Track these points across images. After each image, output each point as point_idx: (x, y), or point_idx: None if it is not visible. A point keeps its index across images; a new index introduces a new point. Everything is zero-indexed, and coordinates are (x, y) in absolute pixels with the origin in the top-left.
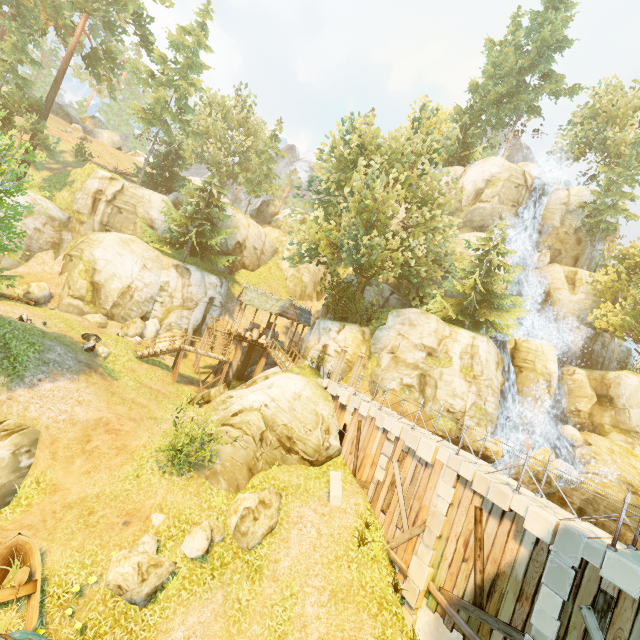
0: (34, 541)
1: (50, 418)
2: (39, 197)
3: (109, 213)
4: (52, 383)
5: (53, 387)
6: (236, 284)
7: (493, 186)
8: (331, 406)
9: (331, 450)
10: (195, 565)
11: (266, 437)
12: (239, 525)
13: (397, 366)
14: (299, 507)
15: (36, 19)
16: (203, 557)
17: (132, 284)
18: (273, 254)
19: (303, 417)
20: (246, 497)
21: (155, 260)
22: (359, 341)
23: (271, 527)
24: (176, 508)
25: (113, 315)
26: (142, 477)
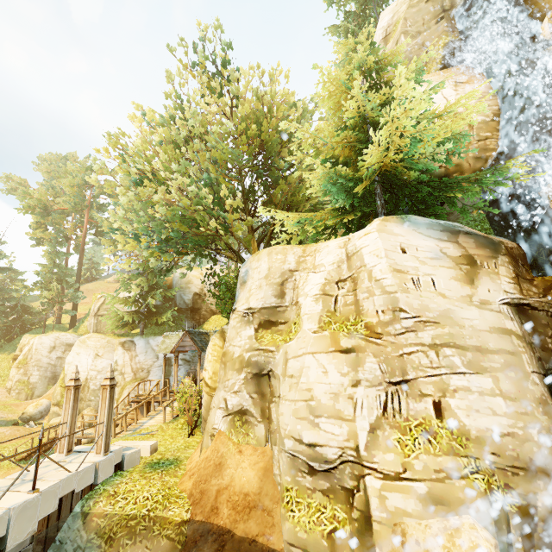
0: None
1: None
2: (62, 334)
3: (96, 323)
4: None
5: None
6: None
7: (392, 34)
8: None
9: None
10: None
11: None
12: None
13: (224, 374)
14: None
15: (62, 232)
16: None
17: (88, 376)
18: None
19: None
20: None
21: (106, 346)
22: (218, 349)
23: None
24: None
25: (80, 411)
26: None
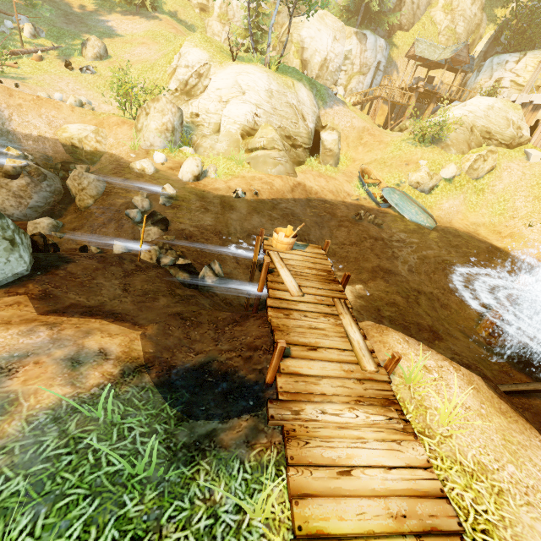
0: (369, 168)
1: (342, 125)
2: None
3: None
4: (337, 107)
5: (339, 109)
6: (394, 47)
7: None
8: (520, 113)
9: (523, 139)
10: (446, 184)
11: (473, 131)
12: (472, 165)
13: None
14: (506, 163)
15: None
16: (449, 181)
17: (327, 56)
18: (426, 7)
19: (497, 121)
20: (473, 154)
21: (341, 31)
22: None
23: (492, 167)
24: (431, 159)
25: None
26: (403, 149)
